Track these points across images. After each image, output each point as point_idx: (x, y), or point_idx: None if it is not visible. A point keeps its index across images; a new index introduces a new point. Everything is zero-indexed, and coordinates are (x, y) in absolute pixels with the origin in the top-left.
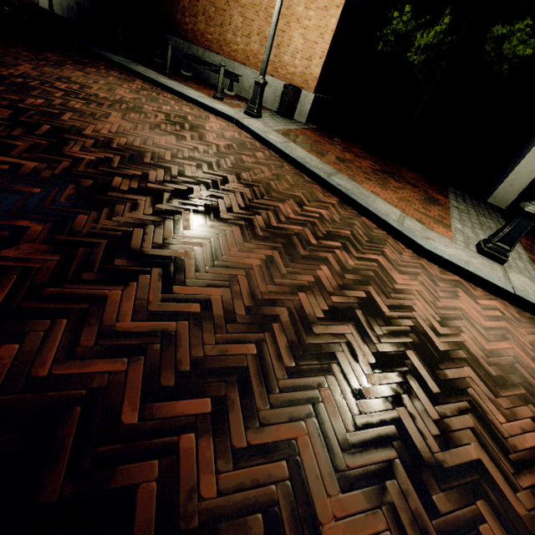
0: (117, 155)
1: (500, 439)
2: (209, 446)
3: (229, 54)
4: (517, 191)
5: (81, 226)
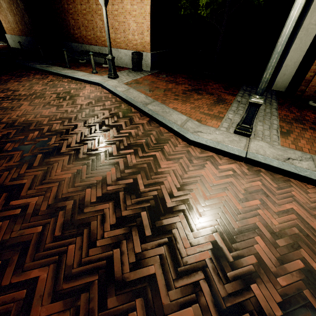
0: (15, 129)
1: (178, 258)
2: None
3: (101, 44)
4: (289, 78)
5: None
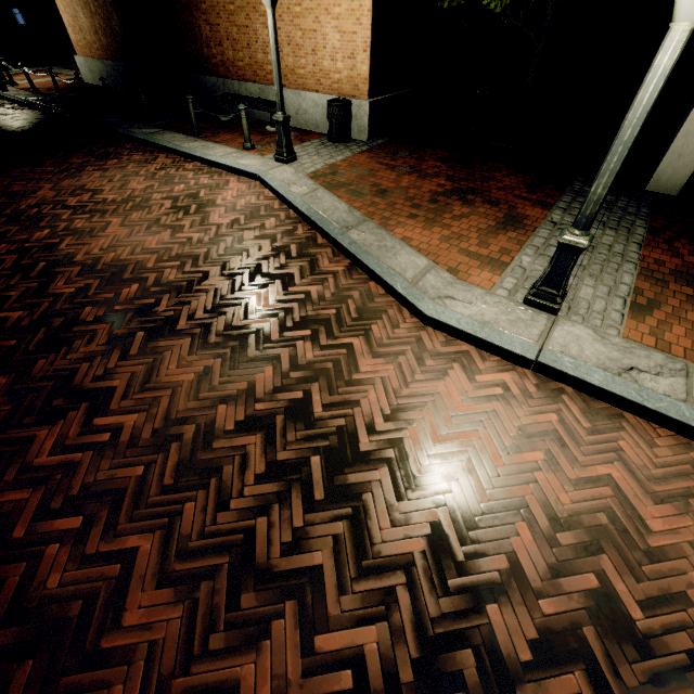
0: (98, 278)
1: (366, 545)
2: (67, 553)
3: (265, 79)
4: (691, 163)
5: (38, 371)
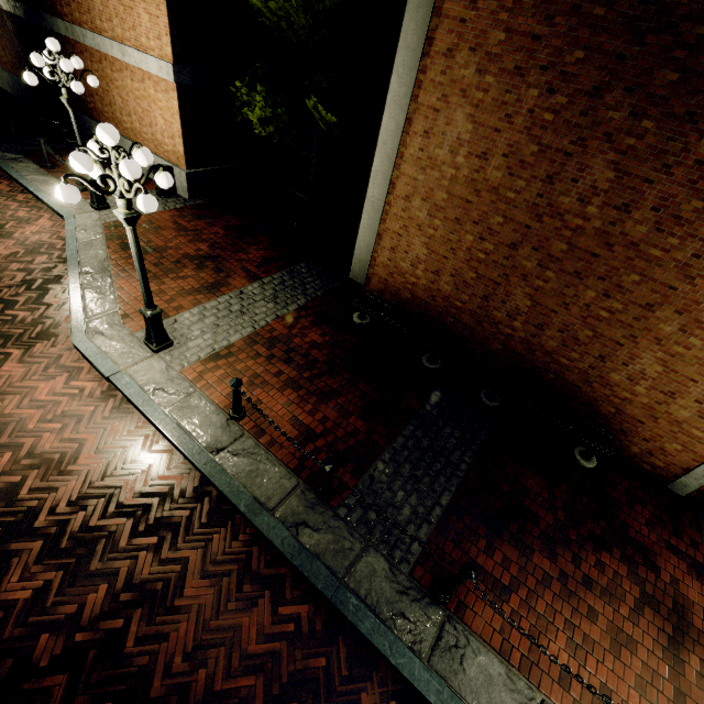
0: None
1: None
2: None
3: (124, 132)
4: (366, 266)
5: None
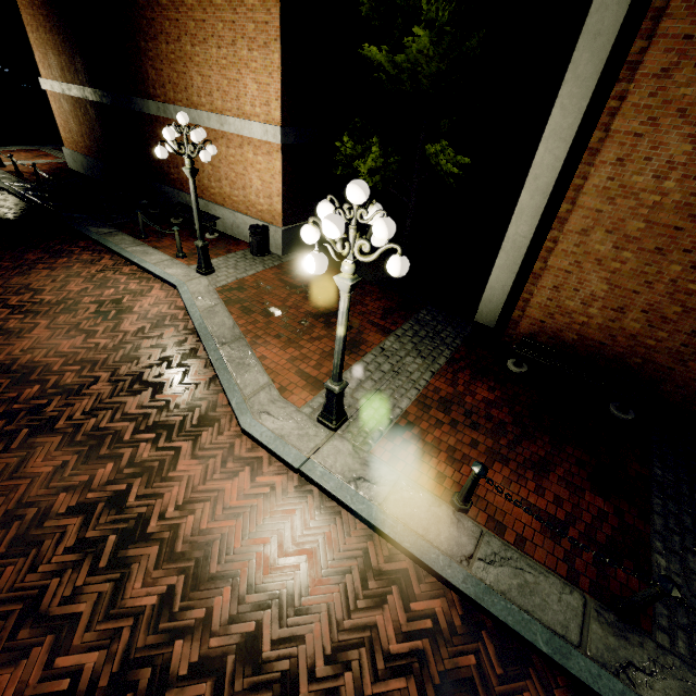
0: (10, 378)
1: (119, 599)
2: None
3: (210, 197)
4: (498, 307)
5: None
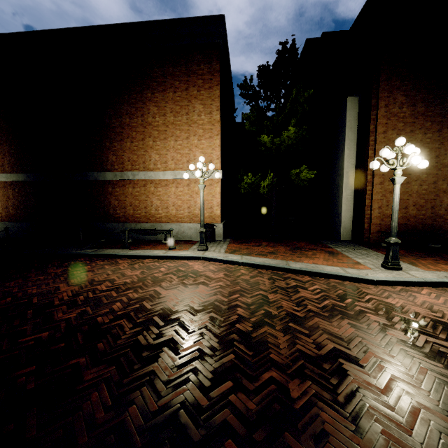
0: (209, 312)
1: None
2: None
3: (155, 220)
4: (350, 230)
5: (281, 360)
